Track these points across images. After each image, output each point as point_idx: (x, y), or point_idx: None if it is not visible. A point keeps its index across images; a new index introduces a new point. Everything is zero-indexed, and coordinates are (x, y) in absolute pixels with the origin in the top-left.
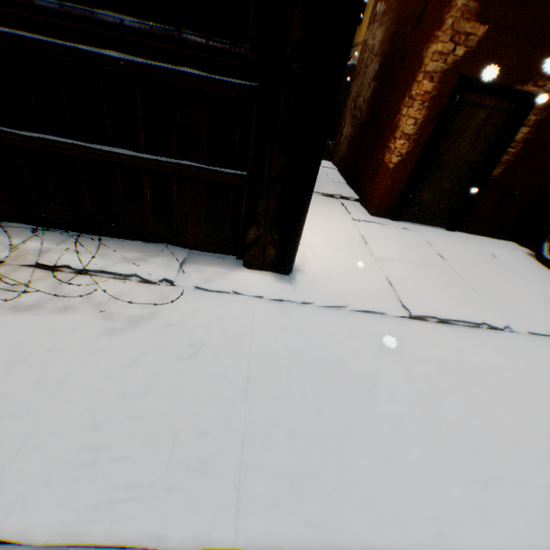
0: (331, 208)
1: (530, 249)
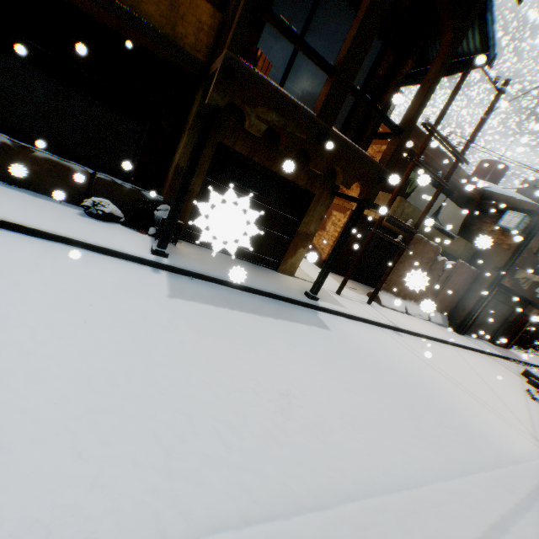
0: None
1: None
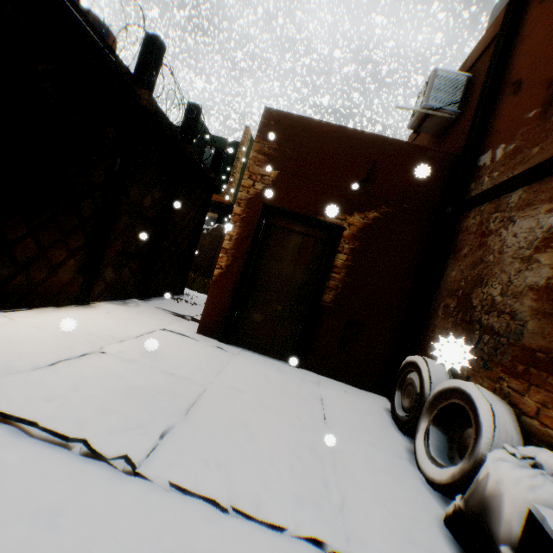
0: (154, 319)
1: None
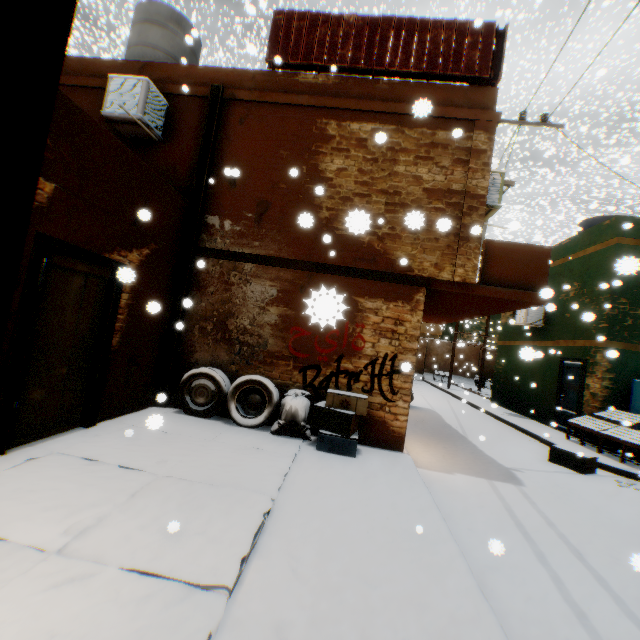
0: None
1: (172, 406)
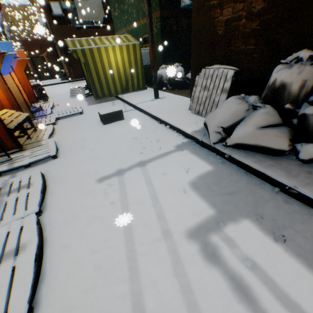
0: None
1: None
